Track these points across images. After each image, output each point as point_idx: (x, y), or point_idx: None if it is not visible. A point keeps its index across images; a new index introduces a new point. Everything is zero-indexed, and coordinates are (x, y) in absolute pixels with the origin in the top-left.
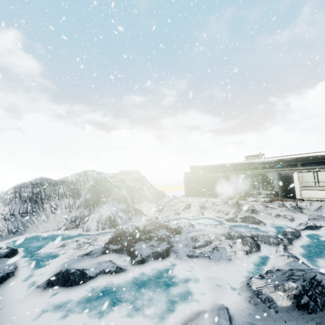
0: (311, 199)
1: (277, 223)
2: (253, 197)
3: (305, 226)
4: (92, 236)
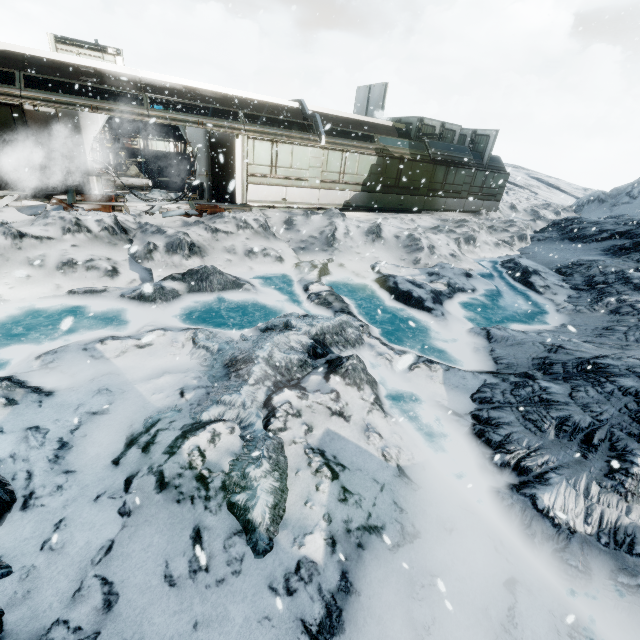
0: (261, 204)
1: (260, 273)
2: (139, 201)
3: (318, 270)
4: None
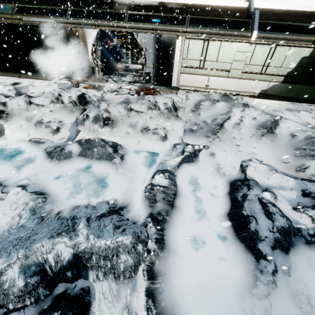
0: (188, 88)
1: (142, 147)
2: (113, 82)
3: (182, 156)
4: None
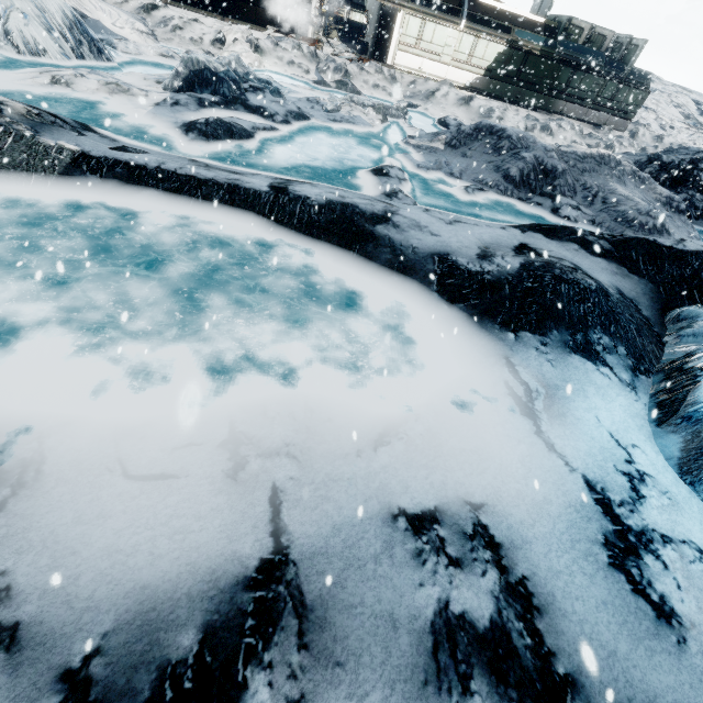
0: (403, 69)
1: (375, 98)
2: (330, 47)
3: (407, 103)
4: (96, 72)
